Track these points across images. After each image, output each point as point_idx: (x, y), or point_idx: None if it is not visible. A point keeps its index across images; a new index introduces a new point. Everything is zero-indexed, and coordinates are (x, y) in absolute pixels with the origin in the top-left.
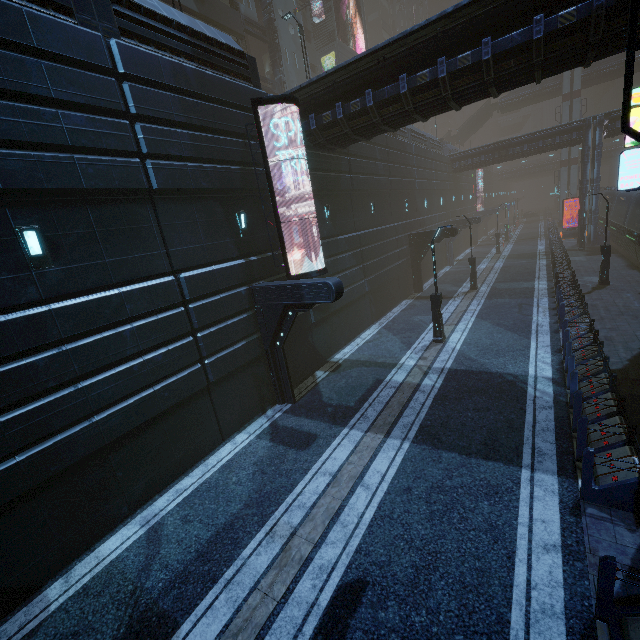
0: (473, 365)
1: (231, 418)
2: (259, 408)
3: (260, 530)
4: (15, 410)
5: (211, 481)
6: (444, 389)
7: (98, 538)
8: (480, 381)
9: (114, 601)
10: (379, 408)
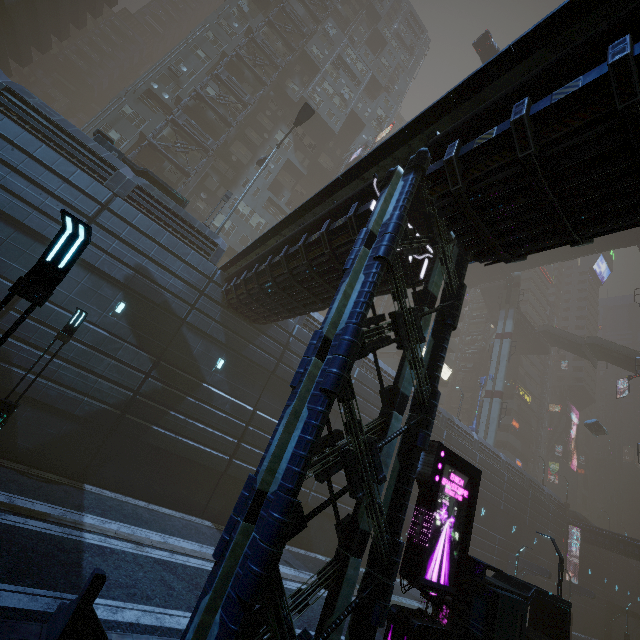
0: None
1: None
2: None
3: None
4: None
5: None
6: None
7: None
8: None
9: None
10: None
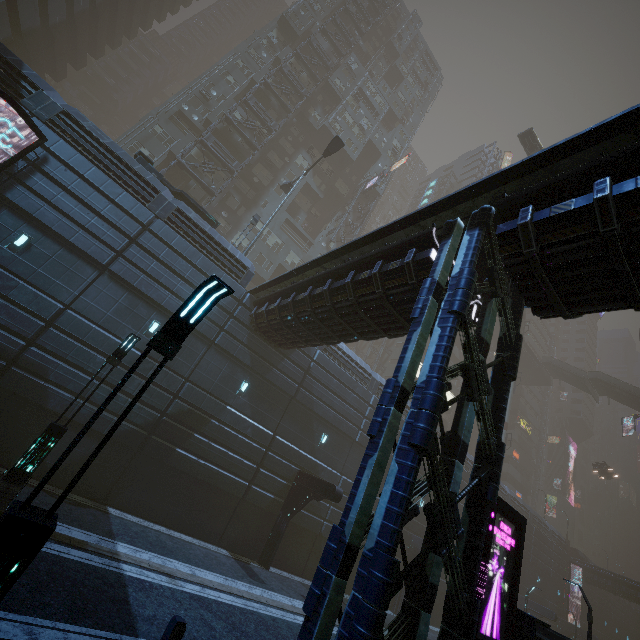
0: None
1: None
2: None
3: None
4: None
5: None
6: None
7: None
8: None
9: None
10: None
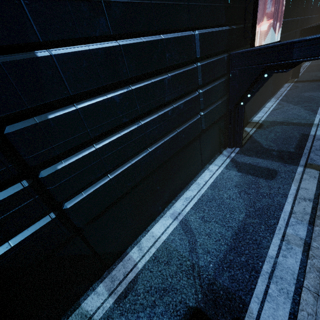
0: None
1: (206, 155)
2: (218, 150)
3: (273, 237)
4: (104, 139)
5: (208, 195)
6: None
7: (148, 224)
8: None
9: (181, 271)
10: None
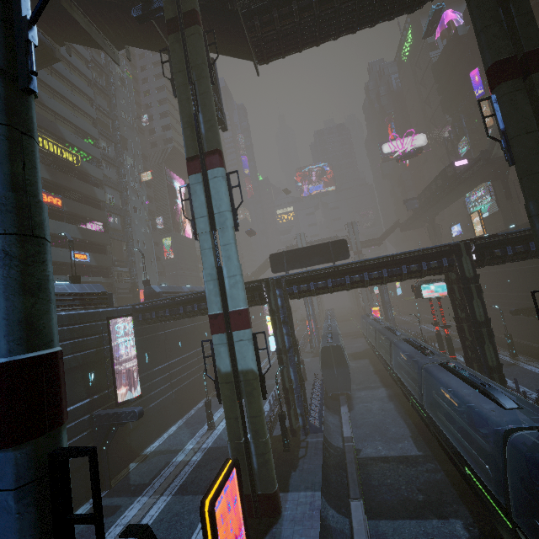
0: (221, 443)
1: None
2: (85, 498)
3: None
4: None
5: None
6: (201, 461)
7: None
8: (220, 452)
9: None
10: (162, 480)
